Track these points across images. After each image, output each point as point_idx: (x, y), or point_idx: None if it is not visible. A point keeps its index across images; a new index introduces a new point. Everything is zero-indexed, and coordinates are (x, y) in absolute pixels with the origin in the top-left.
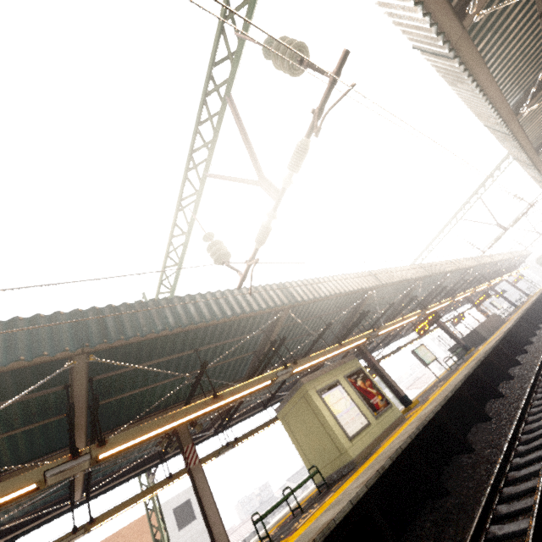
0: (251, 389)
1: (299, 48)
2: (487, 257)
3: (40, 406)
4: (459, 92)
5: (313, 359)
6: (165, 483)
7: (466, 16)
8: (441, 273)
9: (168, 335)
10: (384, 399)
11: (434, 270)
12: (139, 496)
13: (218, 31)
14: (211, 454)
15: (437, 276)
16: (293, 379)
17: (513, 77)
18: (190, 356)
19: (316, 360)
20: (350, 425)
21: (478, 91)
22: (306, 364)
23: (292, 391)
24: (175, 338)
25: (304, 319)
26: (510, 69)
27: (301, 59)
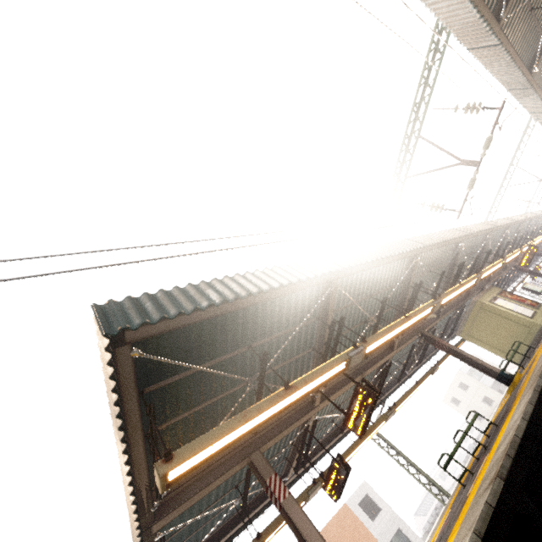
0: (469, 285)
1: (479, 104)
2: (538, 212)
3: (390, 297)
4: (522, 101)
5: (486, 271)
6: (416, 386)
7: (532, 73)
8: (518, 222)
9: (423, 258)
10: (532, 301)
11: (514, 219)
12: (408, 393)
13: (411, 112)
14: (429, 371)
15: (512, 229)
16: (449, 321)
17: (541, 86)
18: (425, 278)
19: (487, 271)
20: (524, 313)
21: (537, 97)
22: (485, 273)
23: (468, 310)
24: (424, 261)
25: (460, 257)
26: (540, 83)
27: (483, 107)
